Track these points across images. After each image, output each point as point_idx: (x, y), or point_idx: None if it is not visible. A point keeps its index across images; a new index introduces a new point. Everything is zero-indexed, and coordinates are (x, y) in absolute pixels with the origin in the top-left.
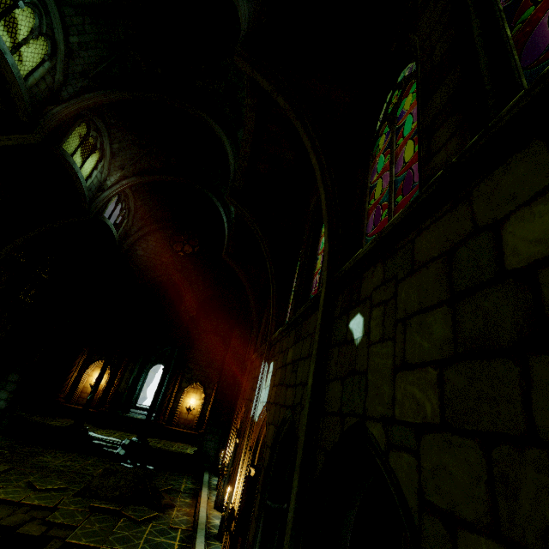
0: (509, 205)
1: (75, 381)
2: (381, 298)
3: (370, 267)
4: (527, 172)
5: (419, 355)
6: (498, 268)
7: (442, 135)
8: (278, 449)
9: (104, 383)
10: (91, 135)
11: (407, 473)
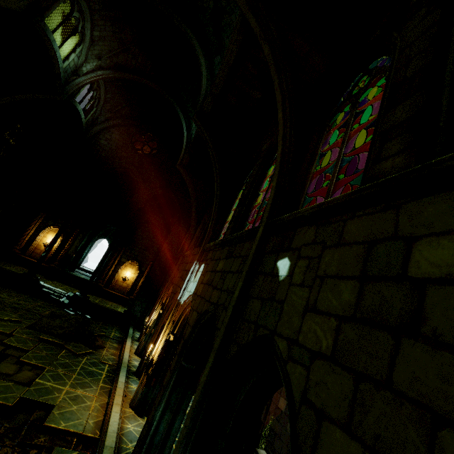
0: (425, 230)
1: (30, 238)
2: (308, 254)
3: (305, 225)
4: (445, 211)
5: (327, 307)
6: (402, 271)
7: (393, 146)
8: (197, 329)
9: (56, 245)
10: (74, 16)
11: (298, 379)
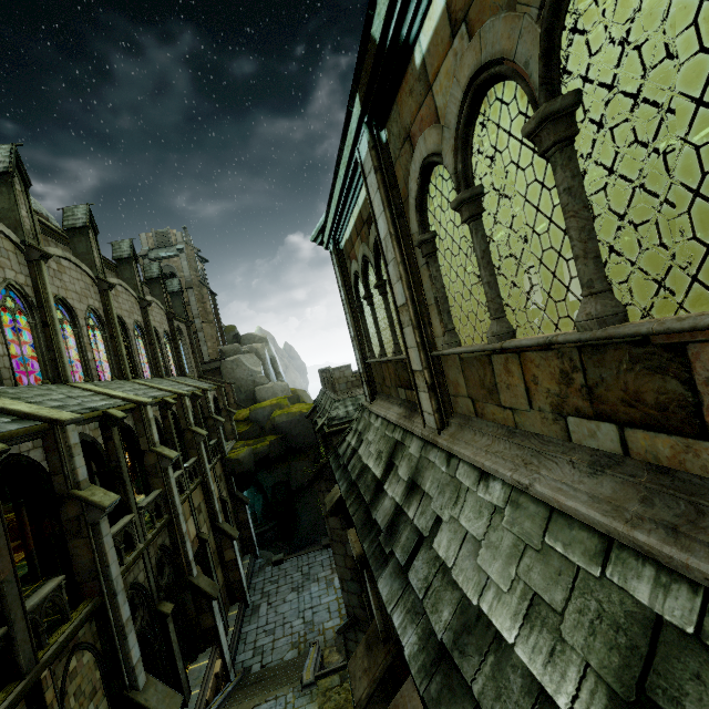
0: None
1: None
2: None
3: None
4: None
5: None
6: None
7: None
8: None
9: None
10: None
11: None
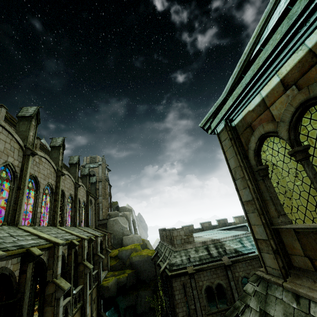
0: None
1: None
2: None
3: None
4: None
5: None
6: None
7: None
8: None
9: None
10: None
11: None
